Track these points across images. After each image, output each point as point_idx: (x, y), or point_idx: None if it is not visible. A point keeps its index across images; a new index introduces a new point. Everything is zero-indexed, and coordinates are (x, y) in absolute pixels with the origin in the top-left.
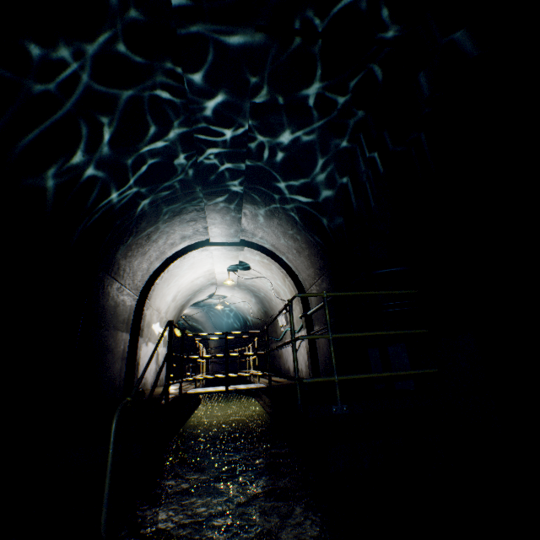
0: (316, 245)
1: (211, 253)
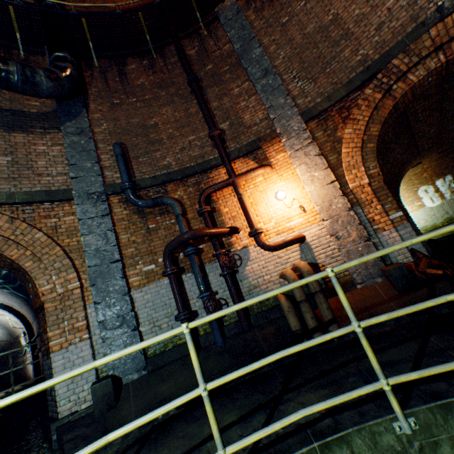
0: (29, 305)
1: None
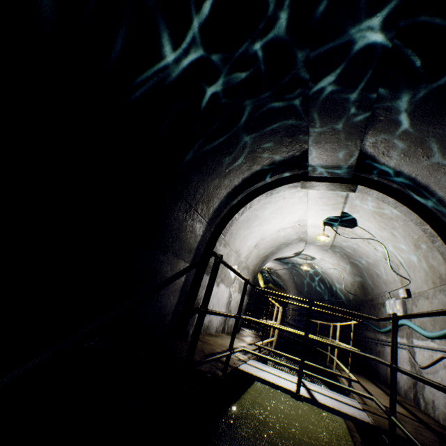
0: None
1: (305, 196)
